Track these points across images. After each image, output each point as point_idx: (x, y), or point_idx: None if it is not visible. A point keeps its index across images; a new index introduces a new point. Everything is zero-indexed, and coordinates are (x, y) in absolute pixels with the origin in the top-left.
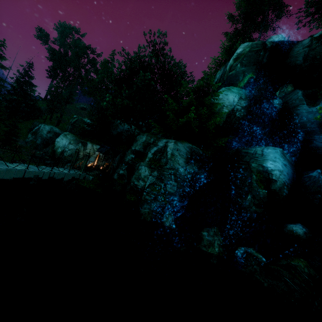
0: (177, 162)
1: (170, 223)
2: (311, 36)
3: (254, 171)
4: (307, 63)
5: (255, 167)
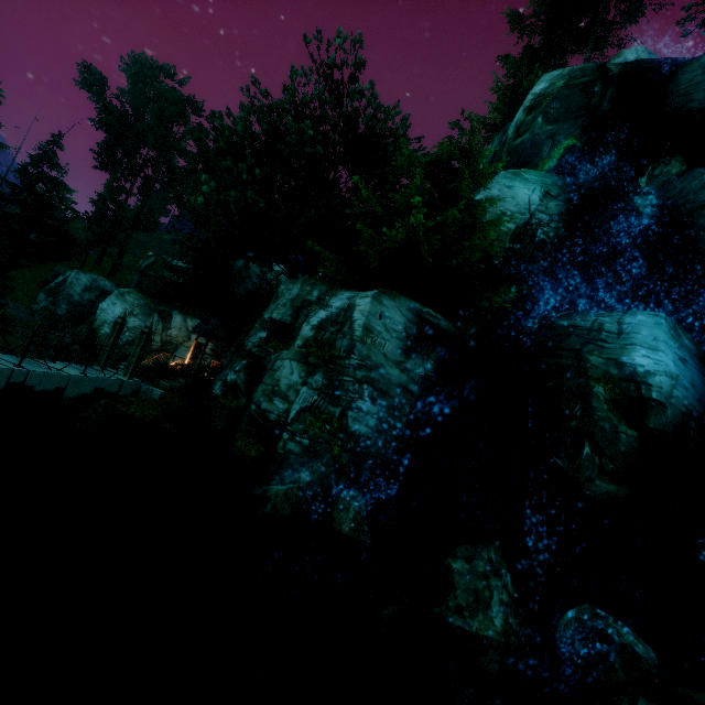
0: (379, 348)
1: (355, 526)
2: None
3: (597, 376)
4: None
5: (600, 366)
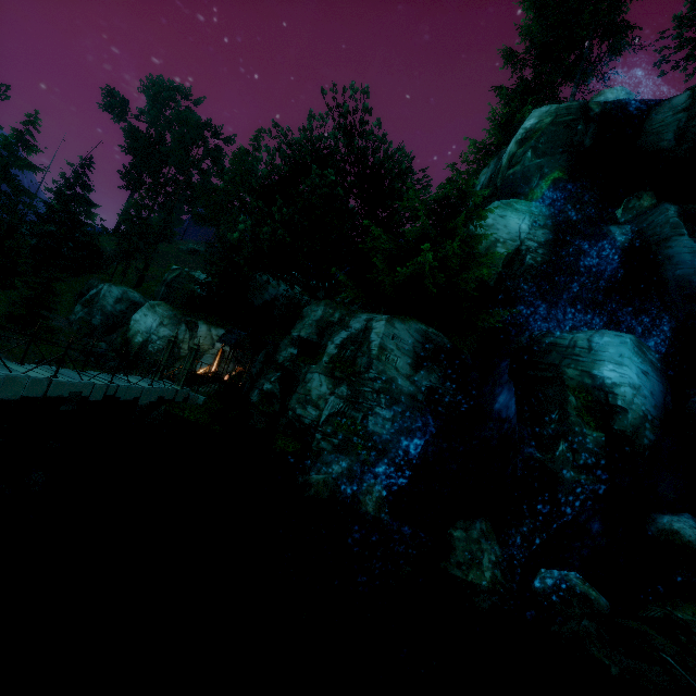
0: (393, 364)
1: (377, 507)
2: (692, 88)
3: (573, 386)
4: (686, 146)
5: (575, 378)
